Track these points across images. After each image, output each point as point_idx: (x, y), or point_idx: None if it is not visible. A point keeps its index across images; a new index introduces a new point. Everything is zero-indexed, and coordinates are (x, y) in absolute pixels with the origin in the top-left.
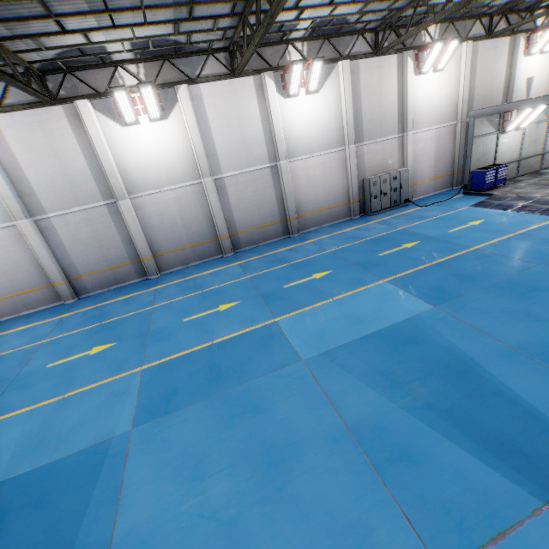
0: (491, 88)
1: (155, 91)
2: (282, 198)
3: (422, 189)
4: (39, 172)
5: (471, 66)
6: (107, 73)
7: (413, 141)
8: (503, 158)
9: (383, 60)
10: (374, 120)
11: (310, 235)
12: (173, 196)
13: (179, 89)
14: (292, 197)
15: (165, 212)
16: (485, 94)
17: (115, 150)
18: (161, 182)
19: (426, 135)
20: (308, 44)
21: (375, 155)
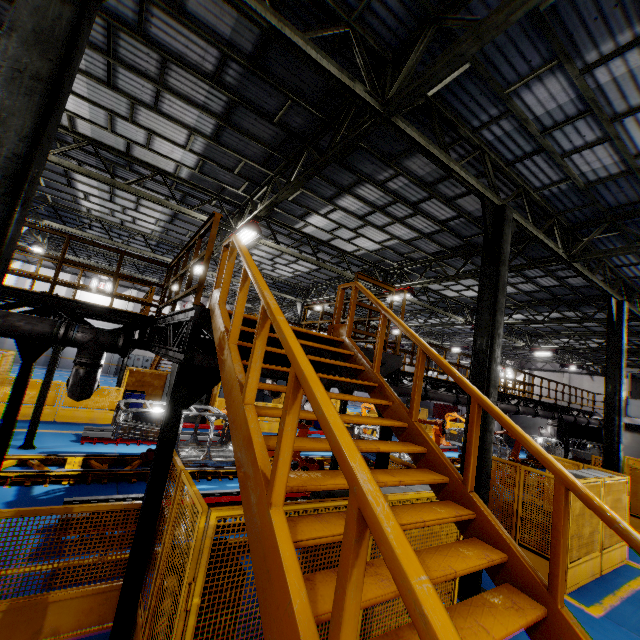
0: None
1: None
2: None
3: None
4: None
5: None
6: None
7: None
8: None
9: None
10: None
11: (61, 371)
12: None
13: (17, 262)
14: None
15: None
16: None
17: None
18: None
19: None
20: None
21: None
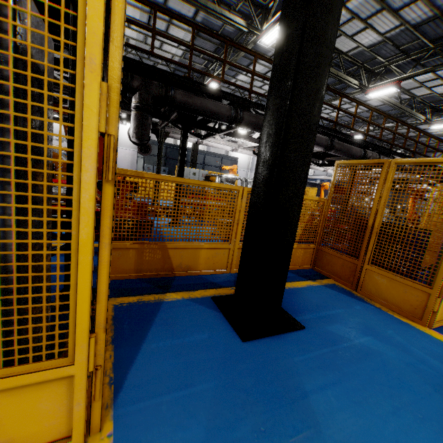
0: None
1: None
2: None
3: None
4: None
5: None
6: None
7: (118, 151)
8: None
9: None
10: None
11: None
12: None
13: None
14: None
15: None
16: None
17: None
18: None
19: (126, 151)
20: None
21: None
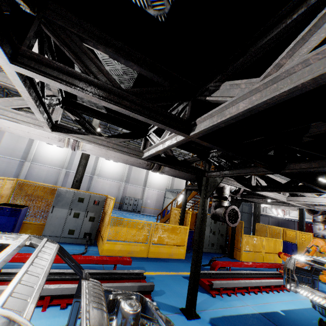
0: (180, 187)
1: None
2: (89, 188)
3: (148, 211)
4: (7, 142)
5: (173, 177)
6: None
7: (148, 191)
8: None
9: None
10: (135, 178)
11: None
12: (47, 169)
13: None
14: (92, 189)
15: (40, 172)
16: (178, 188)
17: (38, 148)
18: (47, 163)
19: (154, 191)
20: None
21: (132, 190)
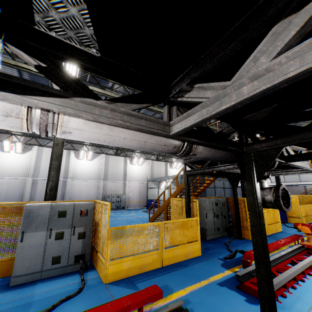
0: (160, 175)
1: (24, 145)
2: (64, 194)
3: (133, 204)
4: None
5: (152, 166)
6: (8, 135)
7: (129, 185)
8: (162, 198)
9: (118, 157)
10: (113, 174)
11: None
12: (9, 181)
13: (34, 146)
14: (68, 194)
15: None
16: (158, 176)
17: None
18: (6, 174)
19: (135, 184)
20: (91, 147)
21: (112, 186)
